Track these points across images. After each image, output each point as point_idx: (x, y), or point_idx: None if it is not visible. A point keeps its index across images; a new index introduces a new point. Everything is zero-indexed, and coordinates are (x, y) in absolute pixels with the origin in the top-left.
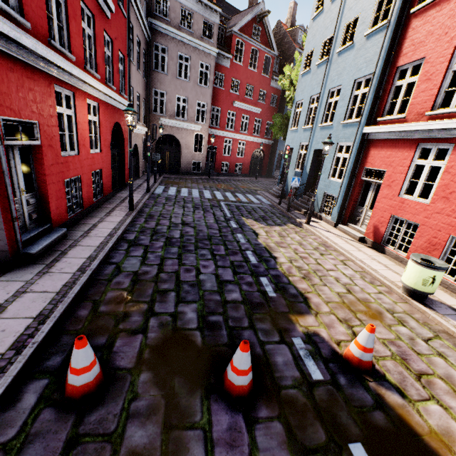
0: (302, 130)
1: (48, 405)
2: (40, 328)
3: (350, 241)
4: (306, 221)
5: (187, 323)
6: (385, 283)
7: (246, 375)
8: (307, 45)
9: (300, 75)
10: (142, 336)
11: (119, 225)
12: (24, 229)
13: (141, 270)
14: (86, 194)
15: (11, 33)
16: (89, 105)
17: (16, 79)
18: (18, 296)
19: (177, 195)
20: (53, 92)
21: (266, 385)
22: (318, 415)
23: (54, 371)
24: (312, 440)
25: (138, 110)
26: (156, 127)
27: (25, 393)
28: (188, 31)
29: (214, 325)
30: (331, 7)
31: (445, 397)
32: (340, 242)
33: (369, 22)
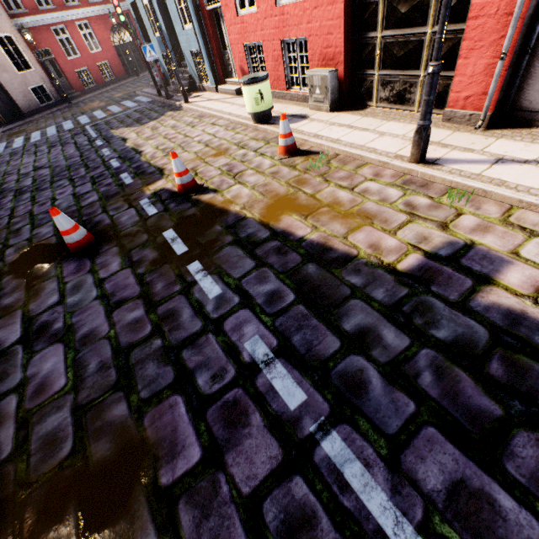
0: None
1: None
2: None
3: (228, 100)
4: (183, 100)
5: (42, 237)
6: (243, 123)
7: (74, 232)
8: None
9: None
10: (1, 263)
11: None
12: None
13: None
14: None
15: None
16: None
17: None
18: None
19: (26, 144)
20: None
21: (109, 236)
22: (146, 231)
23: None
24: (137, 243)
25: None
26: None
27: None
28: None
29: None
30: None
31: (248, 178)
32: (216, 106)
33: None
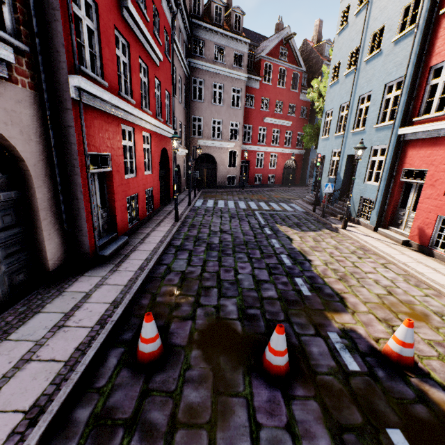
0: (333, 138)
1: (125, 366)
2: (115, 310)
3: (392, 245)
4: (342, 226)
5: (228, 314)
6: (433, 286)
7: (282, 356)
8: (334, 58)
9: (328, 87)
10: (192, 322)
11: (167, 233)
12: (99, 237)
13: (187, 270)
14: (141, 209)
15: (97, 93)
16: (144, 136)
17: (98, 124)
18: (98, 287)
19: (215, 207)
20: (120, 130)
21: (302, 370)
22: (354, 400)
23: (127, 343)
24: (348, 420)
25: (180, 135)
26: (196, 149)
27: (109, 356)
28: (221, 63)
29: (253, 317)
30: (356, 21)
31: None
32: (380, 246)
33: (396, 29)
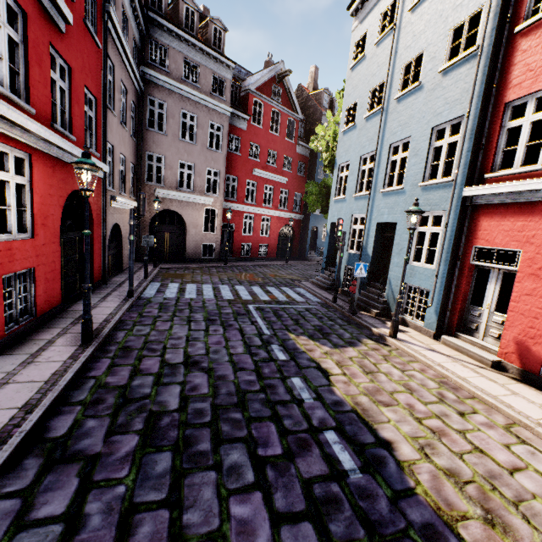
0: (353, 199)
1: None
2: None
3: (481, 370)
4: (390, 332)
5: None
6: None
7: None
8: (346, 98)
9: (340, 133)
10: None
11: (42, 391)
12: None
13: None
14: None
15: None
16: (5, 155)
17: None
18: None
19: (179, 298)
20: None
21: None
22: None
23: None
24: None
25: (123, 177)
26: (144, 197)
27: None
28: (193, 86)
29: None
30: (377, 51)
31: None
32: (468, 375)
33: (443, 55)
